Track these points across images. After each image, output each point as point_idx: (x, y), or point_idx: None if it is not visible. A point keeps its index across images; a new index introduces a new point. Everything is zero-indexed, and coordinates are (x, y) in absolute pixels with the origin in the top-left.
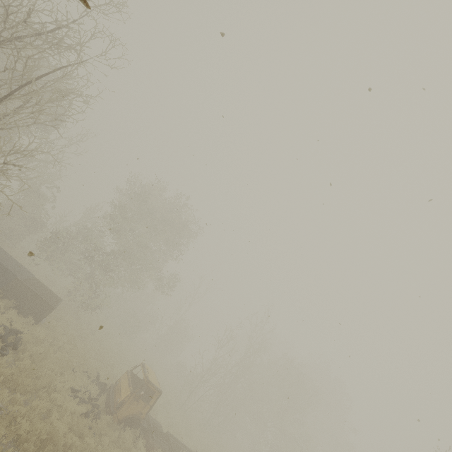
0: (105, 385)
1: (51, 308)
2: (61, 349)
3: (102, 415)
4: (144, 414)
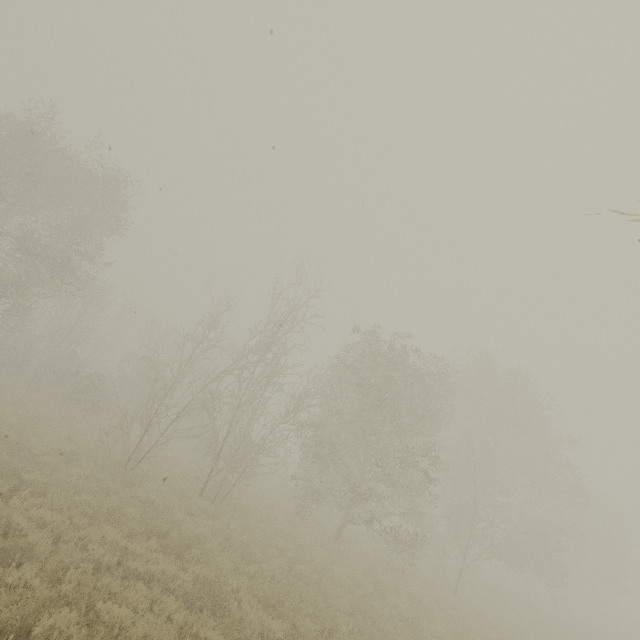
0: None
1: None
2: None
3: None
4: None
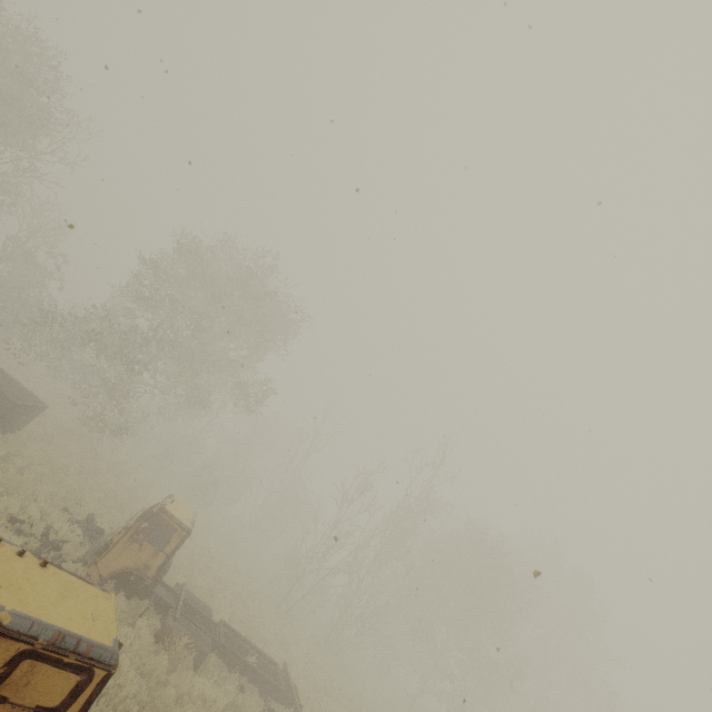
0: (99, 532)
1: (8, 402)
2: (23, 472)
3: (63, 562)
4: (154, 569)
